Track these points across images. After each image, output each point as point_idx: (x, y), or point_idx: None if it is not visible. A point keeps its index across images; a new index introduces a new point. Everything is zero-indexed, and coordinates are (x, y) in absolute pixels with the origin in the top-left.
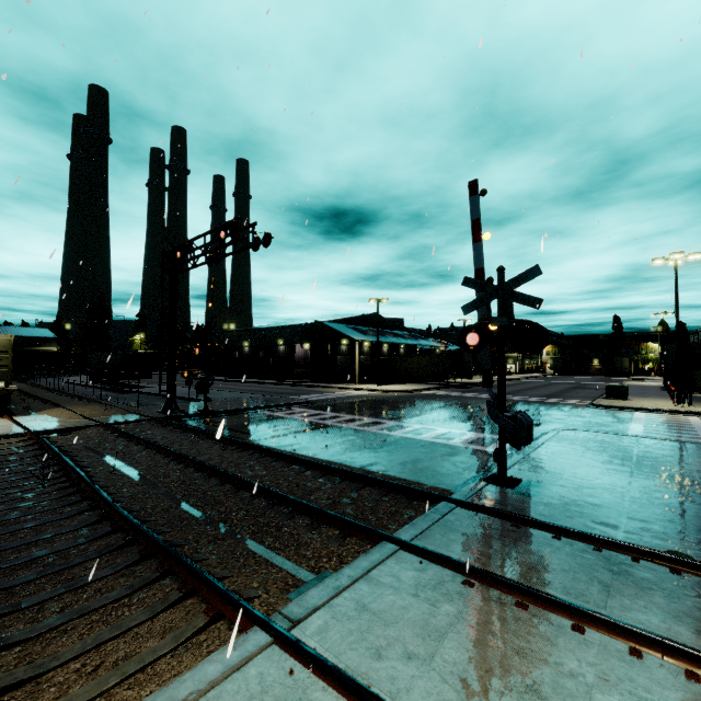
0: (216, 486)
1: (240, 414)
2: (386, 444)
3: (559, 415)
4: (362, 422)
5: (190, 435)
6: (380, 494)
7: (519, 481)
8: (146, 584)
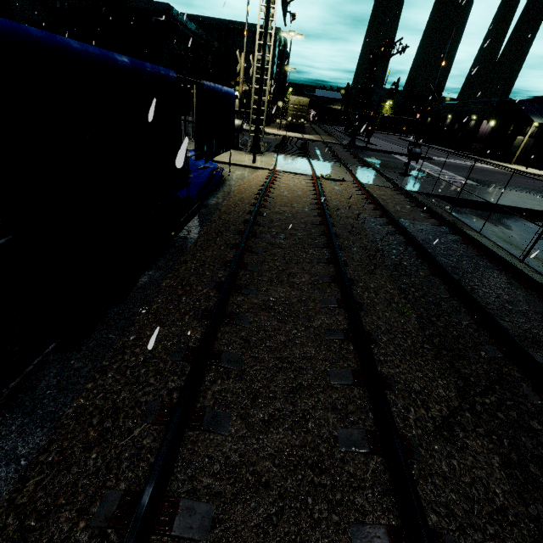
0: (330, 155)
1: (380, 153)
2: (410, 170)
3: None
4: (429, 167)
5: (345, 150)
6: (363, 166)
7: (409, 175)
8: (300, 155)
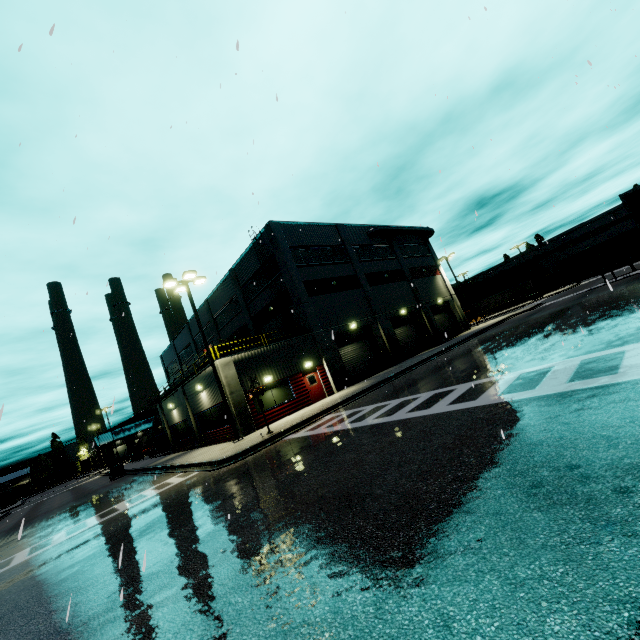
0: None
1: None
2: None
3: (60, 491)
4: None
5: None
6: None
7: None
8: None
